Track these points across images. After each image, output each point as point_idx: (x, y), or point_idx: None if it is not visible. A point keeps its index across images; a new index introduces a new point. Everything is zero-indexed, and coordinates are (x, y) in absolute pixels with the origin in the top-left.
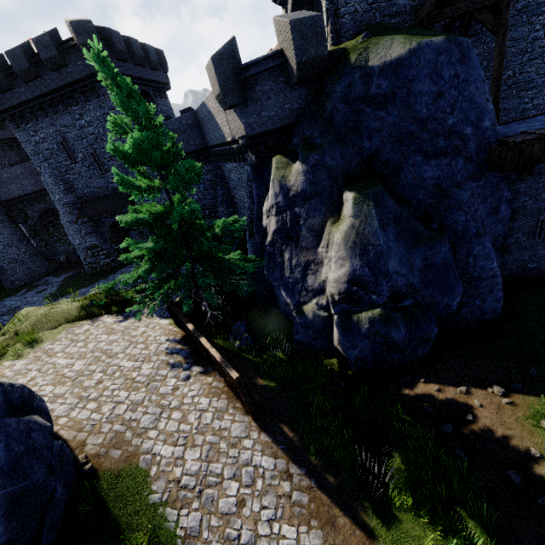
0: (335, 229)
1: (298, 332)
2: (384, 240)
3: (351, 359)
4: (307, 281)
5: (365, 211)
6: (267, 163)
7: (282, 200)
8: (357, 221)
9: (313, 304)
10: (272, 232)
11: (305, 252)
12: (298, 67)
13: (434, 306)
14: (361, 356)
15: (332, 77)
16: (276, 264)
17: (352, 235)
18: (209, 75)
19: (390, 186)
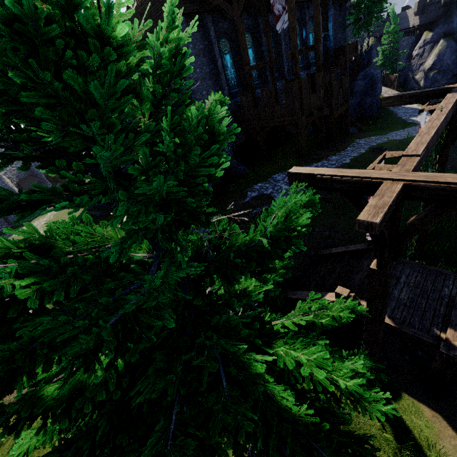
0: (434, 51)
1: (410, 85)
2: (445, 52)
3: (423, 87)
4: (420, 68)
5: (444, 44)
6: (422, 34)
7: (422, 45)
8: (440, 48)
9: (419, 75)
10: (414, 56)
11: (422, 60)
12: (443, 4)
13: (453, 70)
14: (426, 85)
15: (453, 5)
16: (412, 65)
17: (437, 51)
18: (415, 6)
19: (456, 38)
